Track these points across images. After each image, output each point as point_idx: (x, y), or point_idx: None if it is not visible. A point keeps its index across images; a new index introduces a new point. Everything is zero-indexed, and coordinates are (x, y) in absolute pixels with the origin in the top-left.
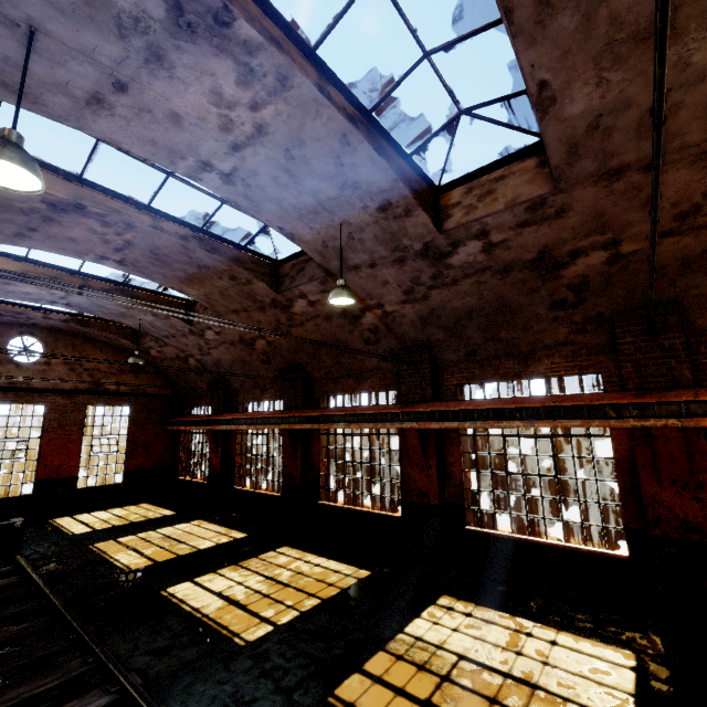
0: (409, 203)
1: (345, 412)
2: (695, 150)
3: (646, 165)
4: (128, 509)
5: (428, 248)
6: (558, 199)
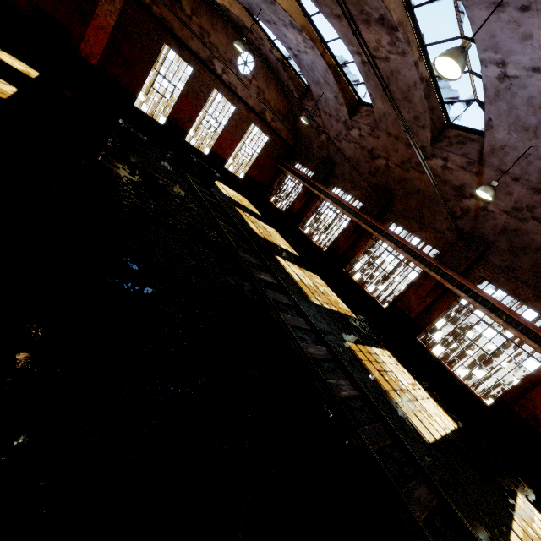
0: None
1: (400, 240)
2: None
3: None
4: (240, 196)
5: None
6: None
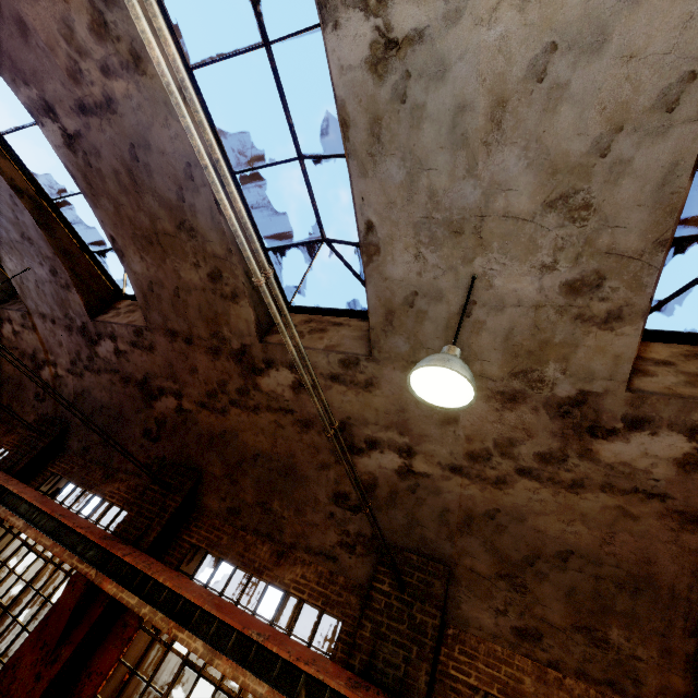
0: (68, 280)
1: None
2: (206, 343)
3: (187, 338)
4: None
5: (85, 328)
6: (149, 335)
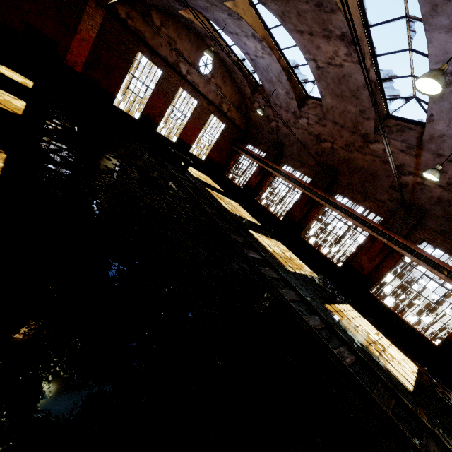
0: None
1: (349, 210)
2: None
3: None
4: (203, 175)
5: None
6: None
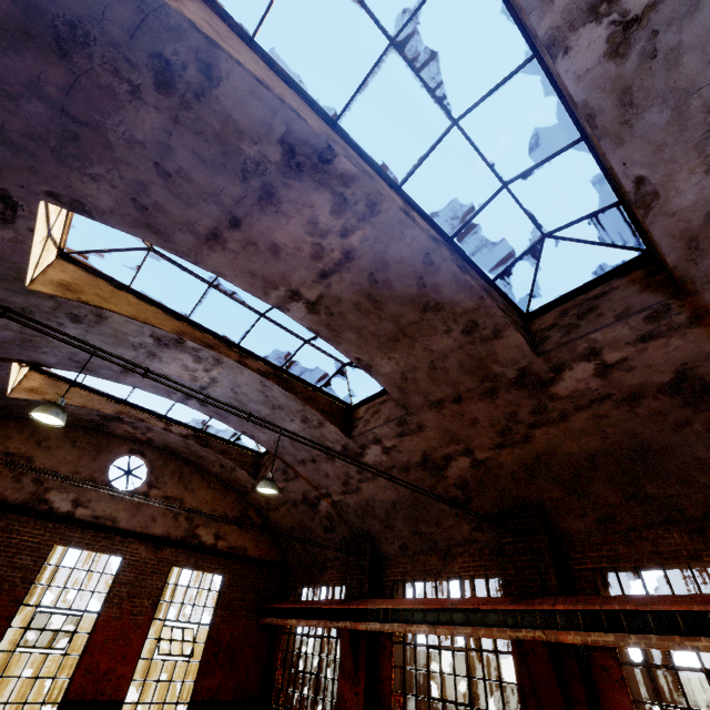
0: None
1: None
2: None
3: None
4: None
5: None
6: None
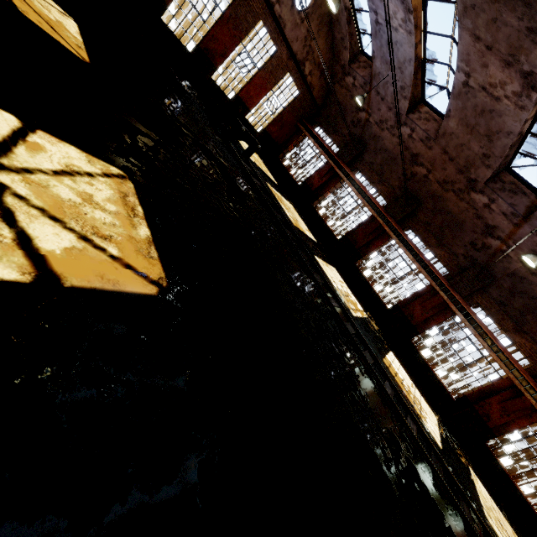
0: None
1: (420, 254)
2: None
3: None
4: (255, 155)
5: None
6: None
